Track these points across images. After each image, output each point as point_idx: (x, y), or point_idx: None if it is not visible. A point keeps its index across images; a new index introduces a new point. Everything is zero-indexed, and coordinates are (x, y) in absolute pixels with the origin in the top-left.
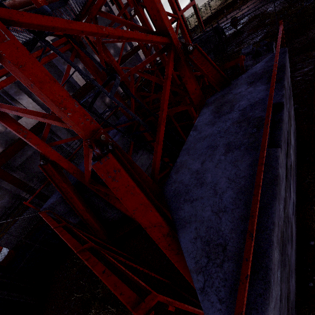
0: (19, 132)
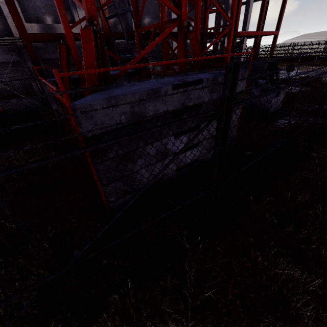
0: (60, 9)
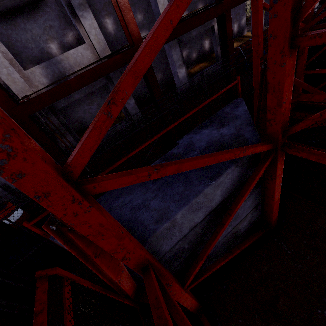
0: None
